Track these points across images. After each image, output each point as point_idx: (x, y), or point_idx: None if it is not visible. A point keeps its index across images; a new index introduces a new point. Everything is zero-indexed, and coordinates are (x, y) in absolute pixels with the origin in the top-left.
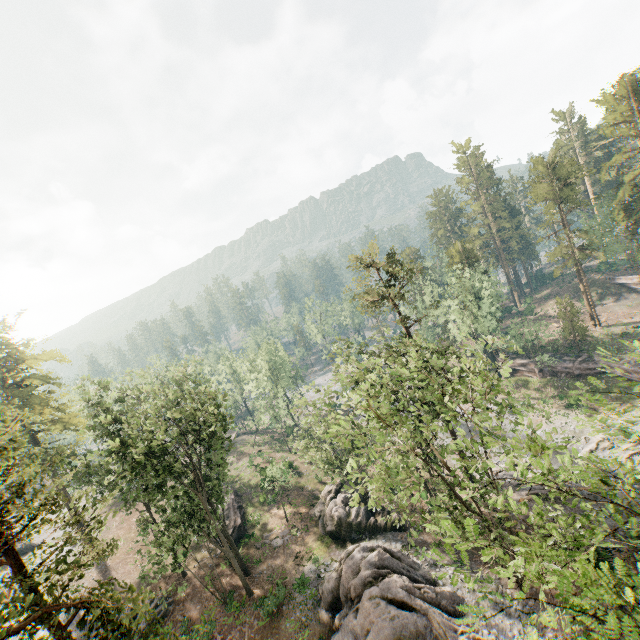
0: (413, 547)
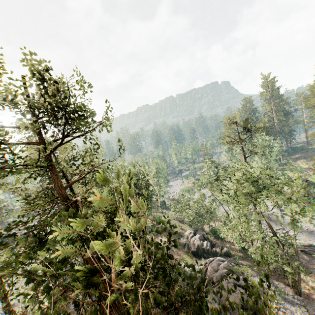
0: (237, 265)
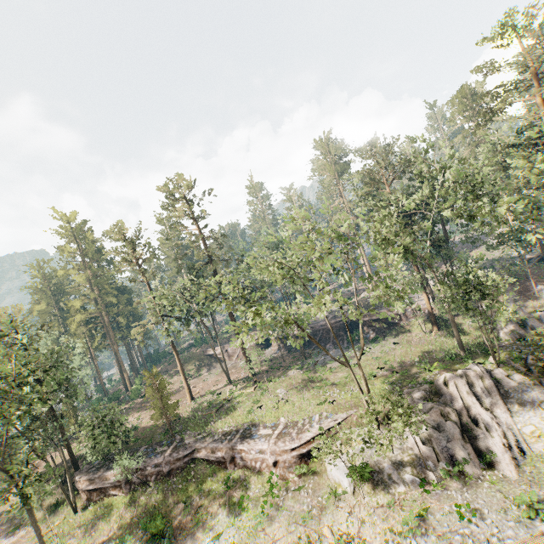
0: None
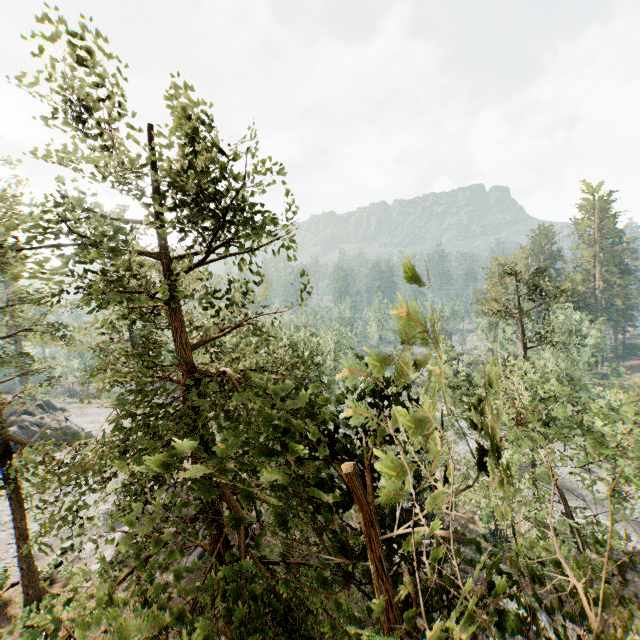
0: None
